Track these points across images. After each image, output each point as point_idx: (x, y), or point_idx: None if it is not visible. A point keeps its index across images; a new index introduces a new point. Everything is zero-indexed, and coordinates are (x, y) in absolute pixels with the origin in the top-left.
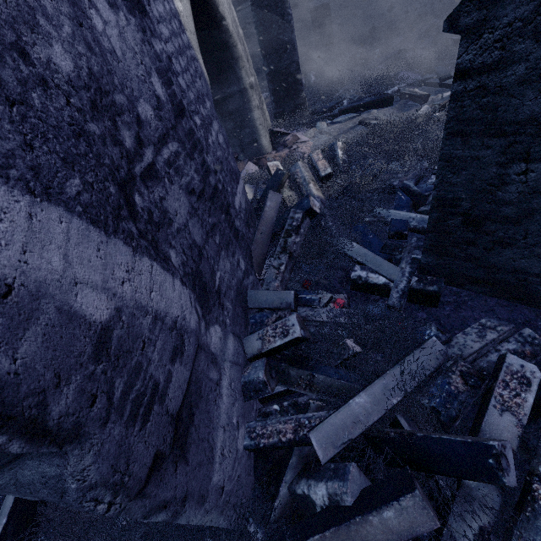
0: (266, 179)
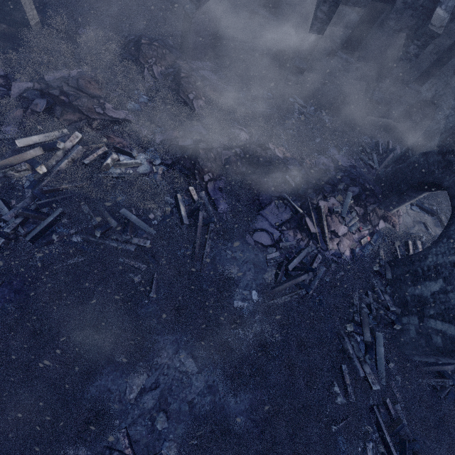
0: (403, 245)
